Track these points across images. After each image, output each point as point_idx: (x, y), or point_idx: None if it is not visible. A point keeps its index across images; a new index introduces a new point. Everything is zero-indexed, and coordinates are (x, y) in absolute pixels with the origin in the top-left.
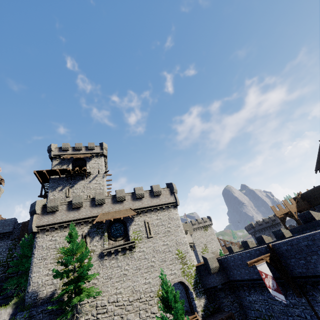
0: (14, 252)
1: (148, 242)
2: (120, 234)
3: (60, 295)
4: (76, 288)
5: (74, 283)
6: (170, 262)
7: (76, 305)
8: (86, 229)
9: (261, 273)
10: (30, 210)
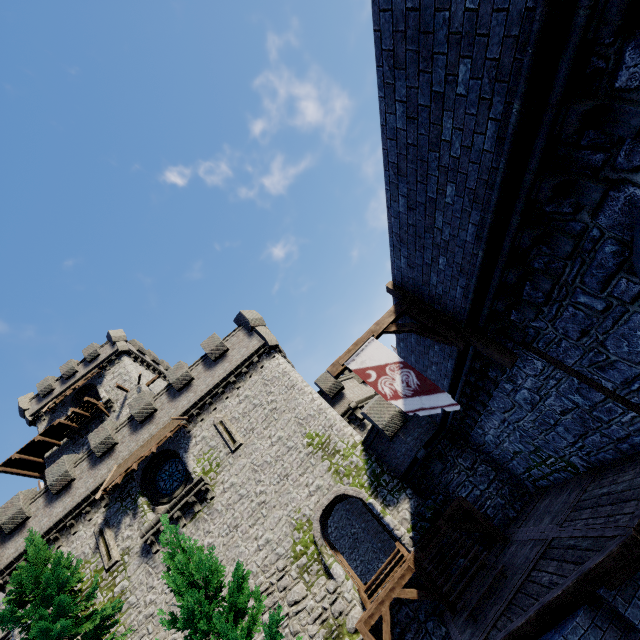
0: None
1: (236, 461)
2: (180, 482)
3: None
4: None
5: None
6: (299, 472)
7: None
8: (100, 517)
9: (365, 374)
10: None
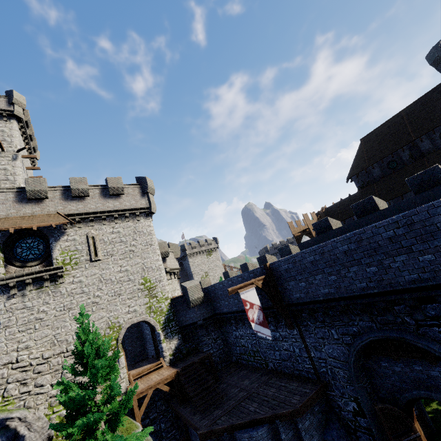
0: None
1: (91, 268)
2: (35, 256)
3: None
4: None
5: None
6: (128, 296)
7: None
8: None
9: (245, 303)
10: None
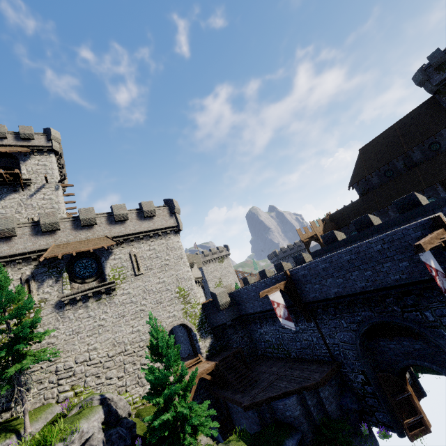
0: None
1: (136, 281)
2: (91, 274)
3: None
4: (14, 354)
5: (8, 348)
6: (168, 303)
7: (17, 376)
8: (28, 270)
9: (273, 303)
10: None
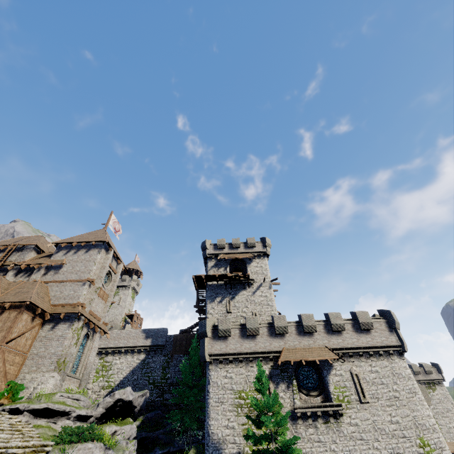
0: (167, 372)
1: (362, 411)
2: (312, 386)
3: None
4: None
5: None
6: None
7: None
8: (267, 369)
9: None
10: (200, 331)
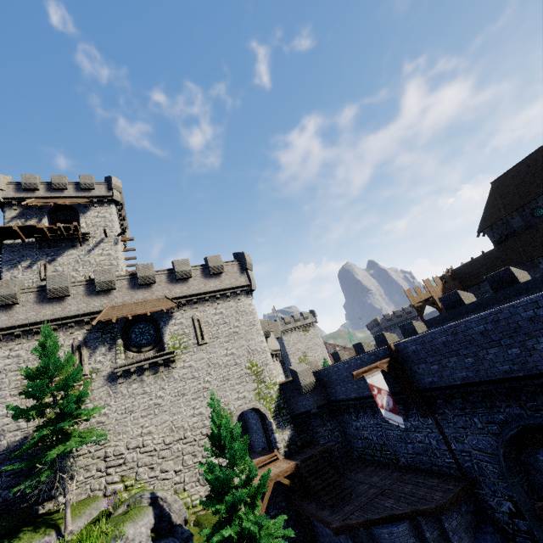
0: None
1: (199, 352)
2: (148, 341)
3: (27, 446)
4: (59, 433)
5: (52, 426)
6: (236, 381)
7: (60, 460)
8: (81, 335)
9: (372, 388)
10: None
